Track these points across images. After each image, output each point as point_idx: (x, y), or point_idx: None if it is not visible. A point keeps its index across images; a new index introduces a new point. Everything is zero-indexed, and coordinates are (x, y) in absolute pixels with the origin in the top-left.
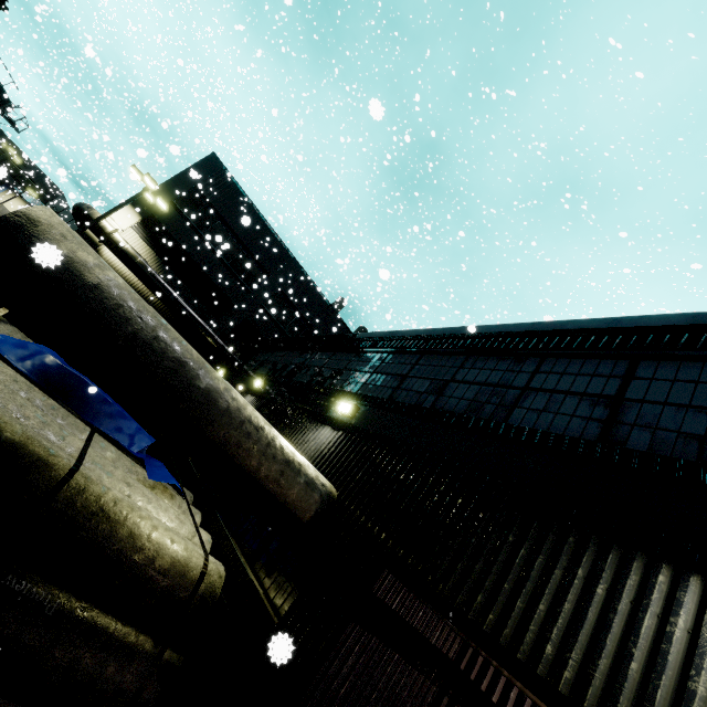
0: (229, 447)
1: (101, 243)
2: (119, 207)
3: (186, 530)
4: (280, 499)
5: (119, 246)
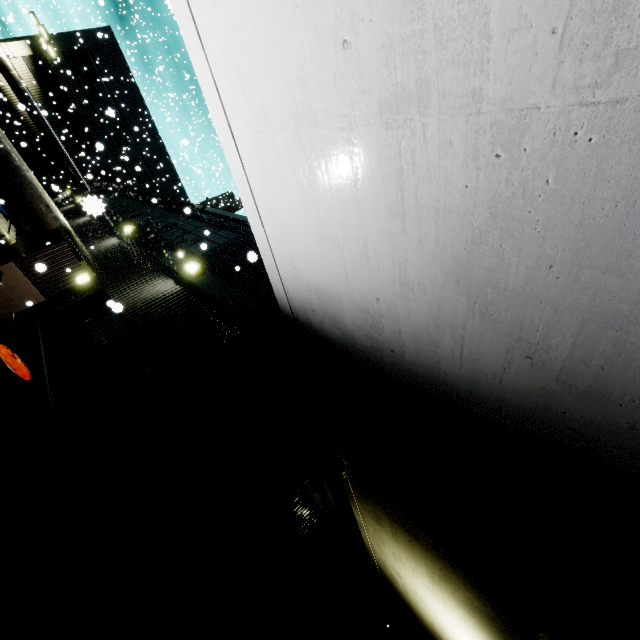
0: (23, 189)
1: None
2: (14, 39)
3: (4, 226)
4: (41, 217)
5: (7, 70)
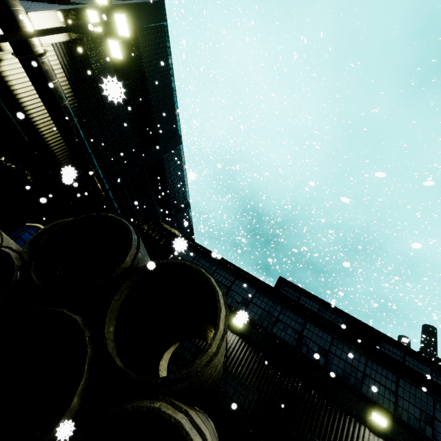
0: None
1: (4, 48)
2: (68, 29)
3: None
4: None
5: (47, 78)
